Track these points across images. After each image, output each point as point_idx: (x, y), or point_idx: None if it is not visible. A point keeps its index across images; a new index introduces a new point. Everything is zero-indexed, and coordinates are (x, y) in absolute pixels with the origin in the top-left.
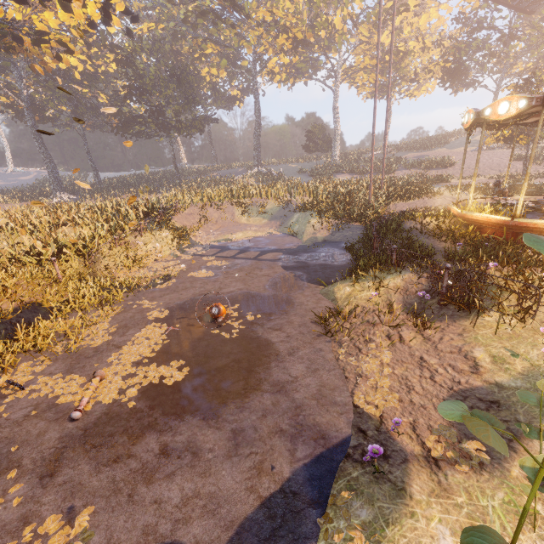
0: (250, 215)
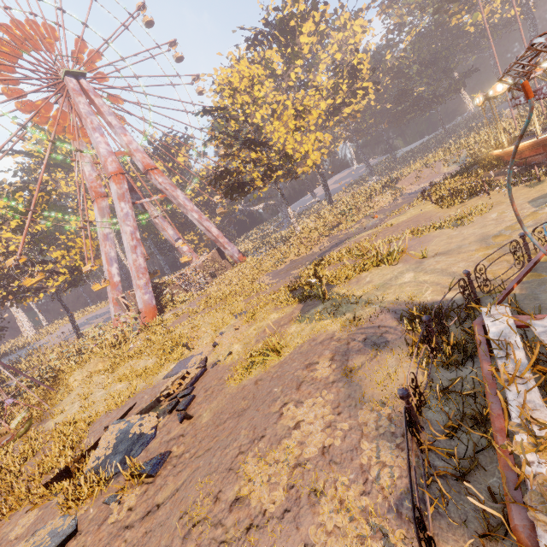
0: (449, 166)
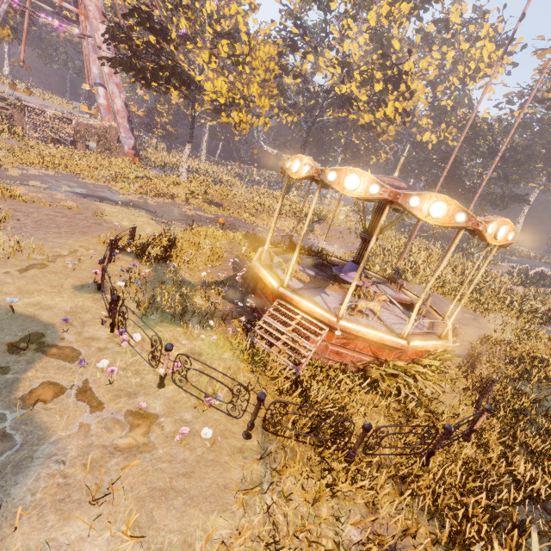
0: None
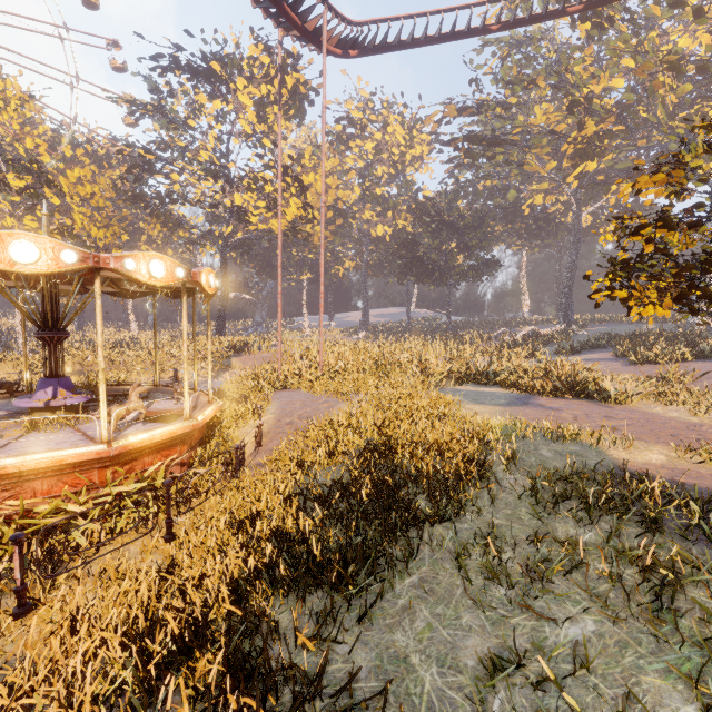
0: None
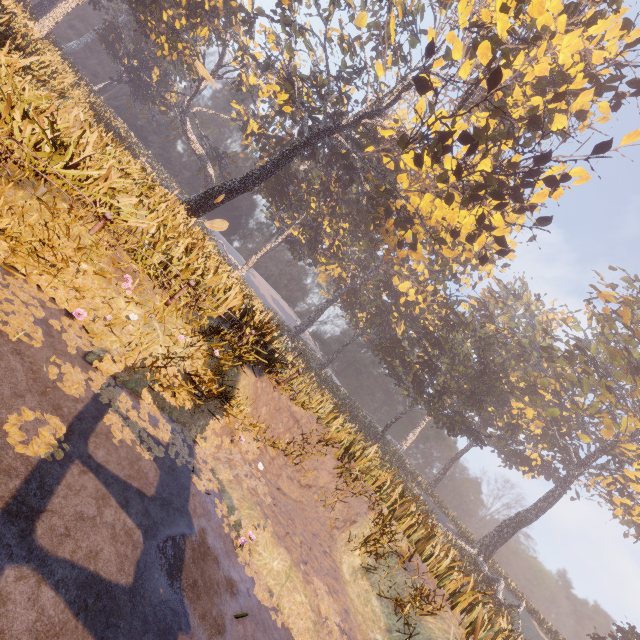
0: (373, 570)
